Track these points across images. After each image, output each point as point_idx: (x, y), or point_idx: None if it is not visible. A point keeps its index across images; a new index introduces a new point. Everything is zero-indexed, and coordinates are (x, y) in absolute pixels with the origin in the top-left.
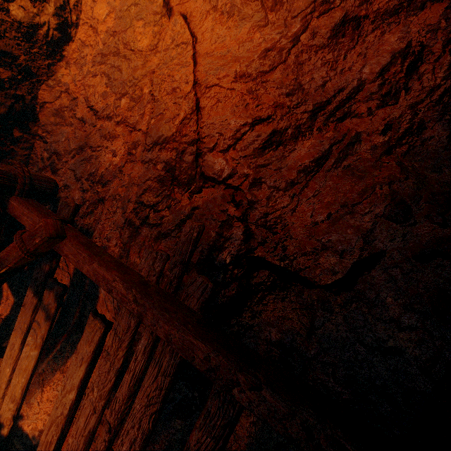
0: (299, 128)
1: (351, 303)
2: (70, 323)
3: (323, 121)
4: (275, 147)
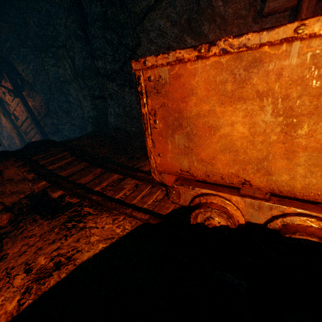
0: None
1: None
2: (2, 135)
3: None
4: None
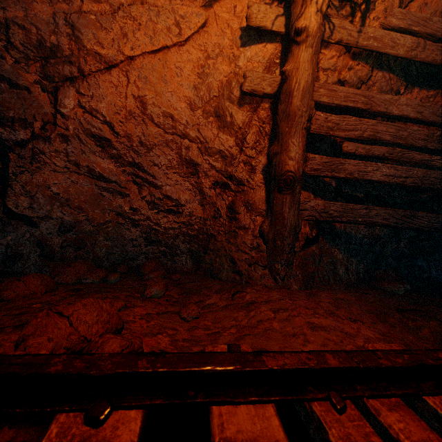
0: (120, 157)
1: (0, 221)
2: None
3: (131, 172)
4: (98, 144)
